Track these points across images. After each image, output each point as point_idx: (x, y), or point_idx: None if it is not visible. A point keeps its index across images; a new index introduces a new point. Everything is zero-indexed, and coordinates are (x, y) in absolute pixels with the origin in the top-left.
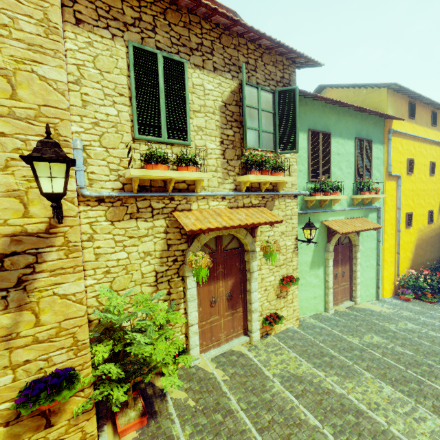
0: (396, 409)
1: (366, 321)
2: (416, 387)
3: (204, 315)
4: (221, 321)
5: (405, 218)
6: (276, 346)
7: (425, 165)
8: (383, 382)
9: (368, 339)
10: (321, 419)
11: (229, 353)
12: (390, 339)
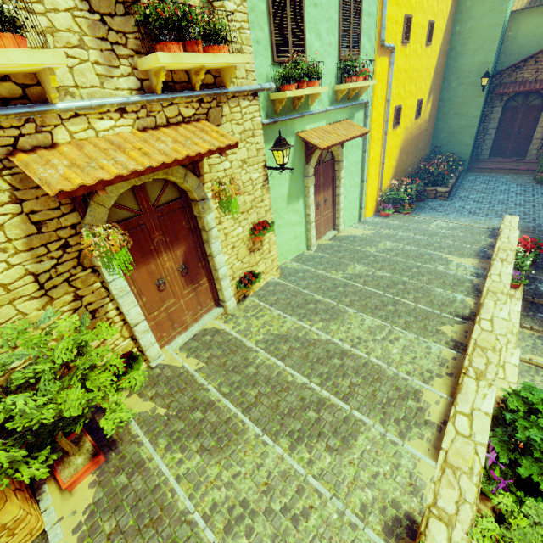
0: (375, 337)
1: (349, 250)
2: (392, 309)
3: (153, 304)
4: (180, 303)
5: (393, 115)
6: (257, 309)
7: (423, 27)
8: (364, 313)
9: (351, 271)
10: (308, 373)
11: (201, 334)
12: (371, 265)
